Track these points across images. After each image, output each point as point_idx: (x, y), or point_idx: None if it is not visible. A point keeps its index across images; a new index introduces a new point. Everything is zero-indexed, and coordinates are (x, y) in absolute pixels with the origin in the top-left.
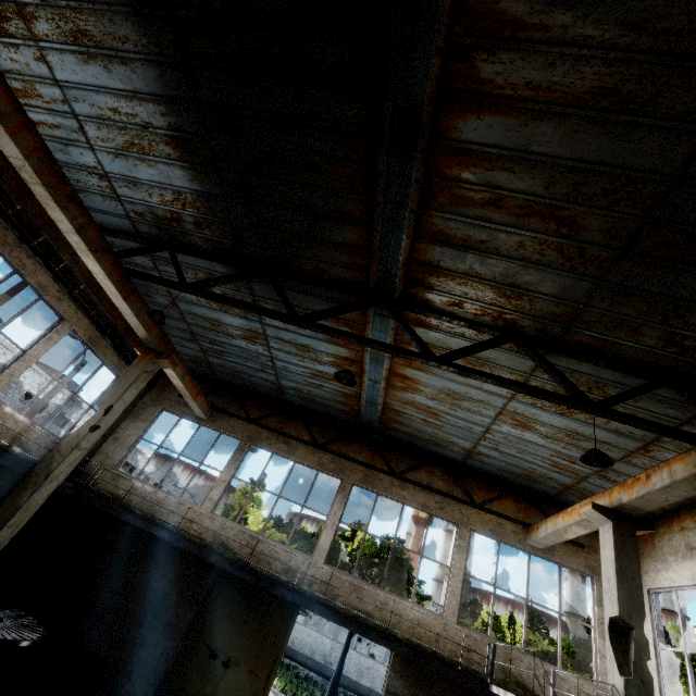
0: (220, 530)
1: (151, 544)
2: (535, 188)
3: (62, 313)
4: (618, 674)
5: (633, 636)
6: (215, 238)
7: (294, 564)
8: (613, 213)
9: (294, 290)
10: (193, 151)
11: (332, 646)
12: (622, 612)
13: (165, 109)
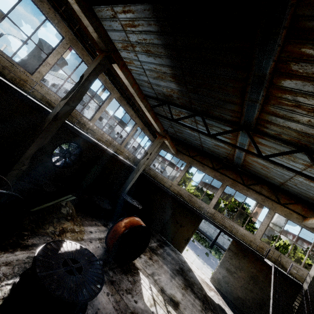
0: (179, 190)
1: (160, 190)
2: None
3: (136, 122)
4: (313, 271)
5: None
6: (183, 102)
7: (202, 206)
8: None
9: (210, 120)
10: (178, 80)
11: (213, 232)
12: None
13: (171, 69)
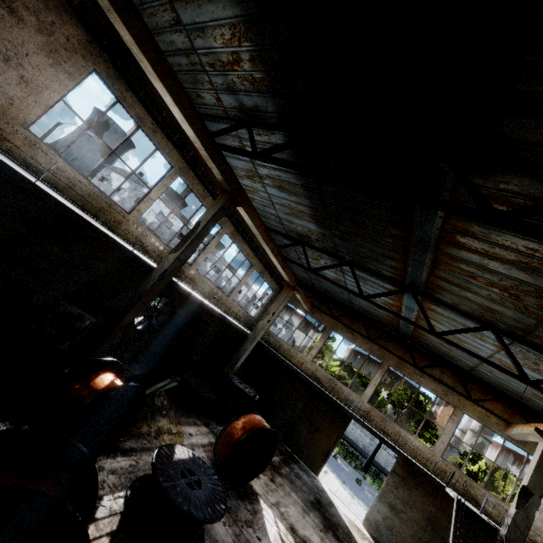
0: (315, 371)
1: (285, 368)
2: (493, 279)
3: (253, 263)
4: (514, 508)
5: (532, 497)
6: (325, 246)
7: (351, 398)
8: (540, 300)
9: (363, 272)
10: (320, 222)
11: (370, 442)
12: (529, 485)
13: (311, 210)
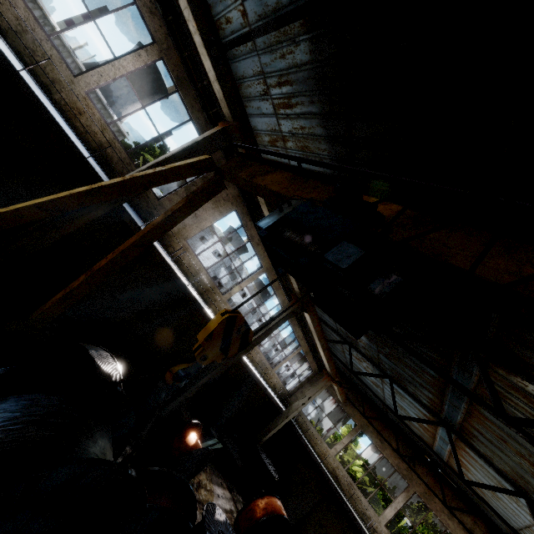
0: (336, 468)
1: (306, 454)
2: (523, 451)
3: (301, 344)
4: None
5: None
6: (370, 355)
7: (368, 513)
8: None
9: (401, 389)
10: (369, 337)
11: None
12: None
13: None
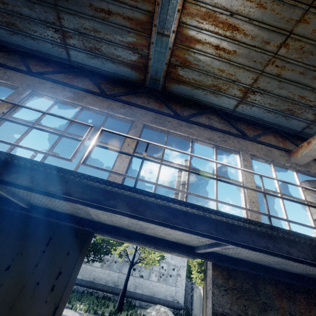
0: None
1: None
2: None
3: None
4: None
5: None
6: None
7: None
8: None
9: None
10: None
11: (118, 276)
12: None
13: None
